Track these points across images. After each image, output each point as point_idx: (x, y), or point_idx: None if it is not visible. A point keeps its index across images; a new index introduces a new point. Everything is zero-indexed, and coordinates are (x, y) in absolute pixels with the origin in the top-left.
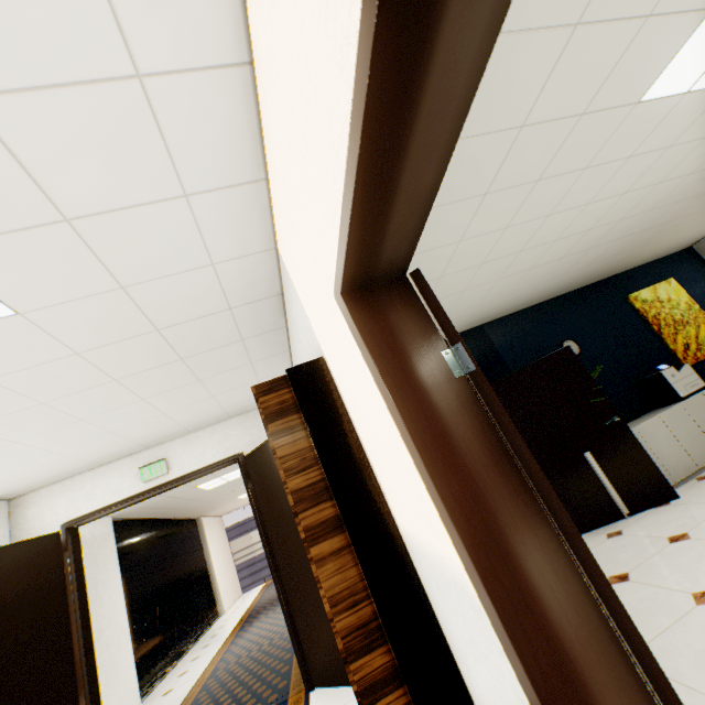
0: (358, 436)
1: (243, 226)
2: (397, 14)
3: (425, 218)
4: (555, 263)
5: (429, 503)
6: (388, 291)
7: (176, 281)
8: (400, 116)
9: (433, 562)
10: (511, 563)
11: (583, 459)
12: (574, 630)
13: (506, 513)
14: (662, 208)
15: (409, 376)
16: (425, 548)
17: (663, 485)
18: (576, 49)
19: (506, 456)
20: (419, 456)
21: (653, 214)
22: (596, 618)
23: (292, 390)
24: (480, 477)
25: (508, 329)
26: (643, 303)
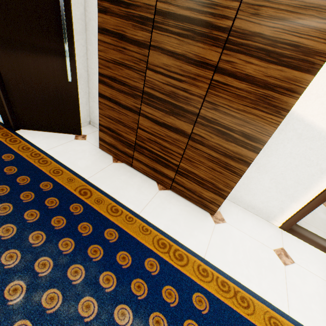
0: None
1: None
2: None
3: None
4: None
5: None
6: None
7: None
8: None
9: (318, 130)
10: None
11: None
12: None
13: None
14: None
15: None
16: (320, 125)
17: None
18: None
19: None
20: None
21: None
22: None
23: None
24: None
25: None
26: None
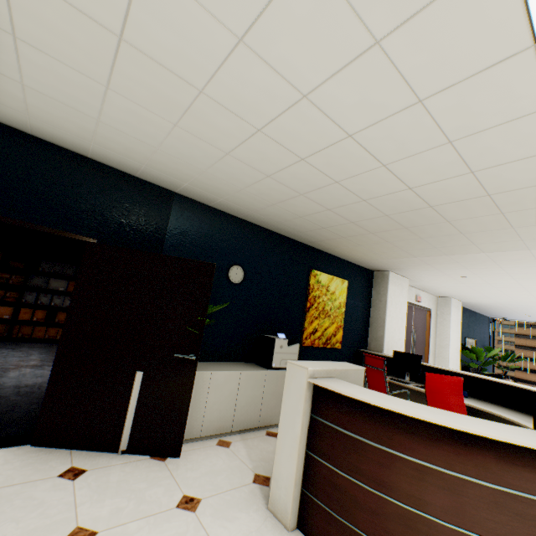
0: None
1: None
2: None
3: None
4: (262, 178)
5: None
6: None
7: None
8: None
9: None
10: None
11: (132, 376)
12: None
13: None
14: (373, 210)
15: None
16: None
17: (177, 439)
18: None
19: None
20: None
21: (365, 209)
22: None
23: None
24: None
25: (197, 218)
26: (317, 283)
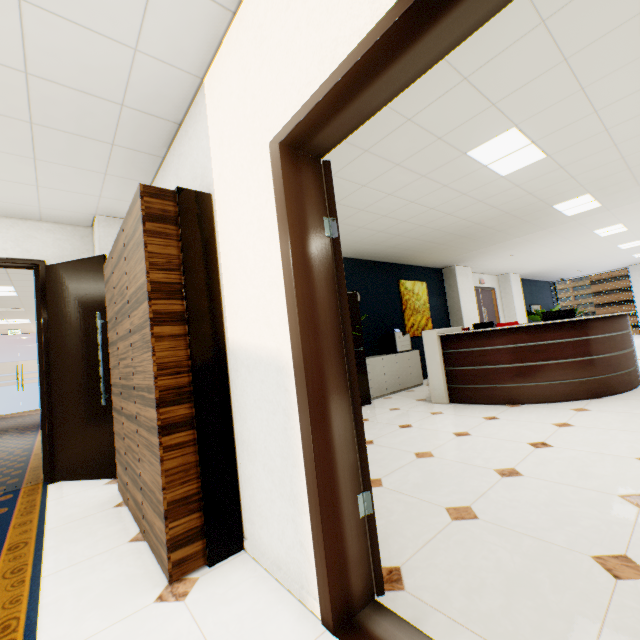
0: (219, 266)
1: (188, 37)
2: (423, 7)
3: (357, 128)
4: (375, 233)
5: (276, 305)
6: (307, 162)
7: (86, 38)
8: (390, 56)
9: (254, 351)
10: (318, 338)
11: None
12: (333, 376)
13: (324, 315)
14: (442, 233)
15: (302, 220)
16: (251, 342)
17: (367, 395)
18: (458, 93)
19: (334, 289)
20: (292, 266)
21: (437, 234)
22: (344, 375)
23: (177, 206)
24: (319, 293)
25: None
26: (405, 289)
